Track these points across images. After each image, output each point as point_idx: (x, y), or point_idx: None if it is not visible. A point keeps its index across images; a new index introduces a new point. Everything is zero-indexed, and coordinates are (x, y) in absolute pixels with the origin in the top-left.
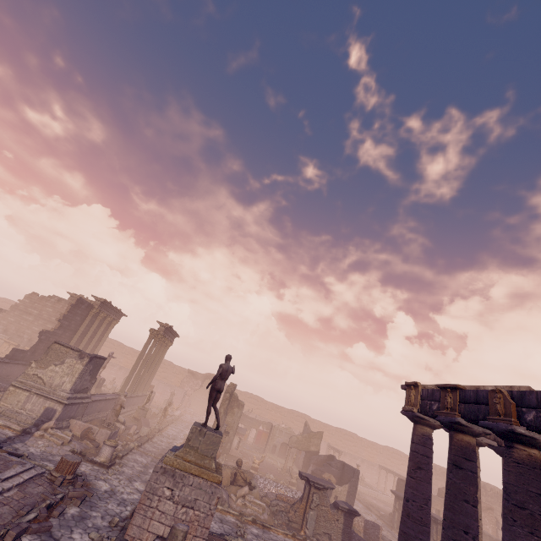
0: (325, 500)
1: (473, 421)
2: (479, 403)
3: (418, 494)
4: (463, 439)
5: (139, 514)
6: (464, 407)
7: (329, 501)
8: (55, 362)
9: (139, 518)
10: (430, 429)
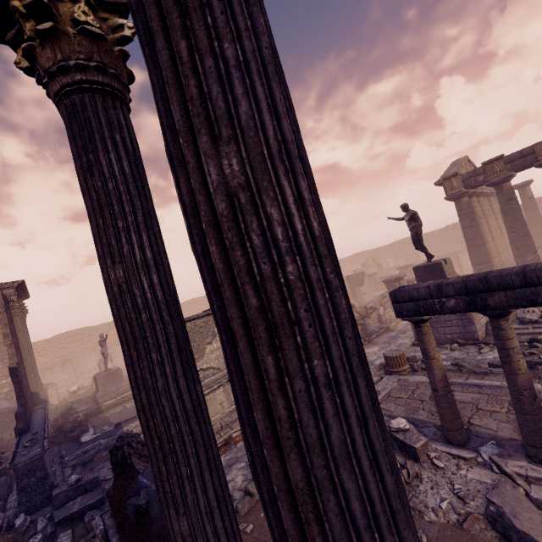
0: (405, 283)
1: (523, 168)
2: (525, 156)
3: (478, 232)
4: (509, 185)
5: (476, 324)
6: (511, 165)
7: (407, 282)
8: (205, 342)
9: (478, 326)
10: (468, 197)
